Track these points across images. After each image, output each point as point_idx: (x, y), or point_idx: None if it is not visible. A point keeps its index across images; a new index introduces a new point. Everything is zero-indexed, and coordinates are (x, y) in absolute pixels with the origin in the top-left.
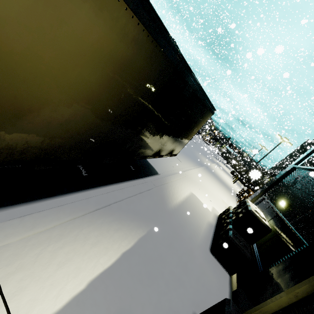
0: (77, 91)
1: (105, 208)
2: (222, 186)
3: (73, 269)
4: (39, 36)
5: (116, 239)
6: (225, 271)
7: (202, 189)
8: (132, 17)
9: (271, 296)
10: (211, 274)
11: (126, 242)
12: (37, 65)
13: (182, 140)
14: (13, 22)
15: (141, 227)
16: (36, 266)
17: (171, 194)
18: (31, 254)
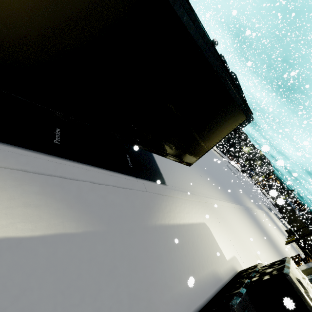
0: None
1: (39, 176)
2: (263, 239)
3: None
4: None
5: (13, 214)
6: None
7: (225, 227)
8: None
9: None
10: None
11: (28, 226)
12: None
13: (196, 141)
14: None
15: (77, 222)
16: None
17: (167, 209)
18: None
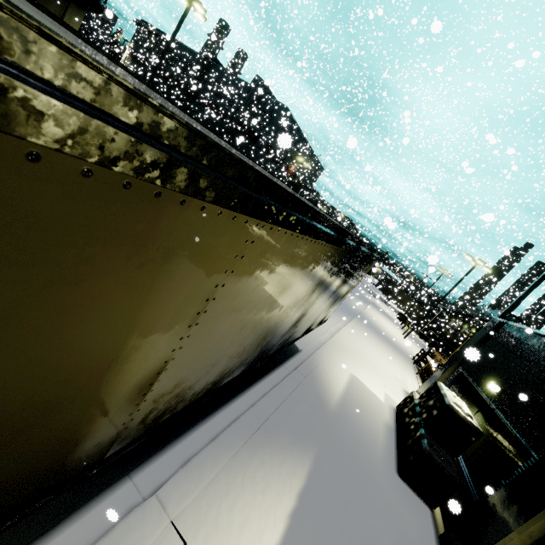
0: (264, 320)
1: (259, 432)
2: (389, 349)
3: (255, 530)
4: (259, 301)
5: (284, 478)
6: (424, 503)
7: (364, 363)
8: (327, 246)
9: (497, 539)
10: (407, 512)
11: (296, 480)
12: (247, 320)
13: (338, 302)
14: (248, 304)
15: (306, 453)
16: (219, 533)
17: (326, 385)
18: (210, 518)
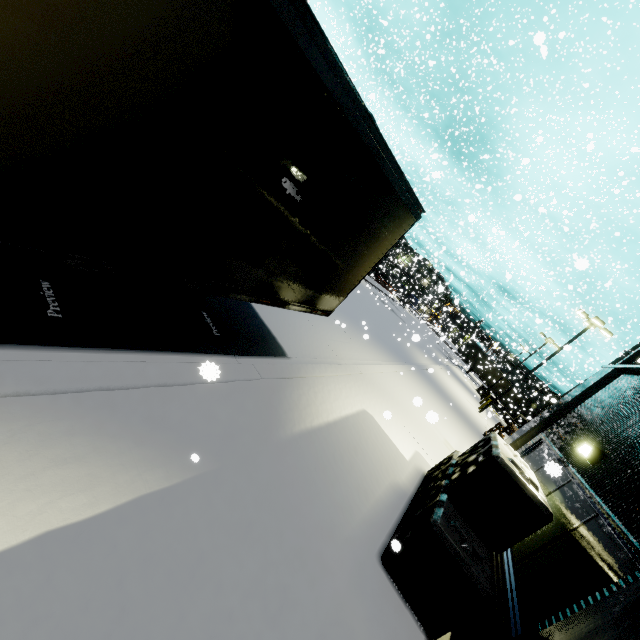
0: None
1: (58, 397)
2: (449, 412)
3: None
4: None
5: (42, 486)
6: (417, 623)
7: (396, 409)
8: None
9: None
10: (366, 631)
11: (80, 500)
12: None
13: (339, 271)
14: None
15: (165, 466)
16: None
17: (303, 403)
18: None
